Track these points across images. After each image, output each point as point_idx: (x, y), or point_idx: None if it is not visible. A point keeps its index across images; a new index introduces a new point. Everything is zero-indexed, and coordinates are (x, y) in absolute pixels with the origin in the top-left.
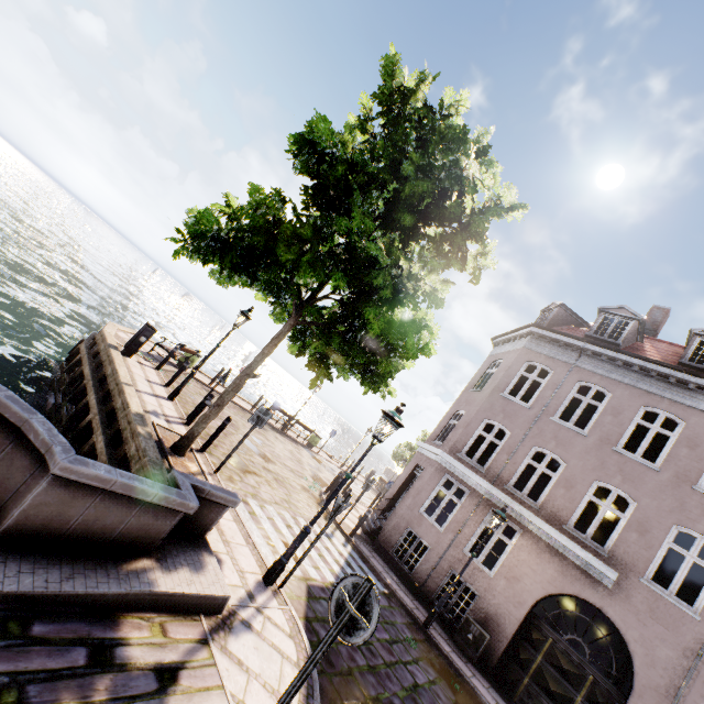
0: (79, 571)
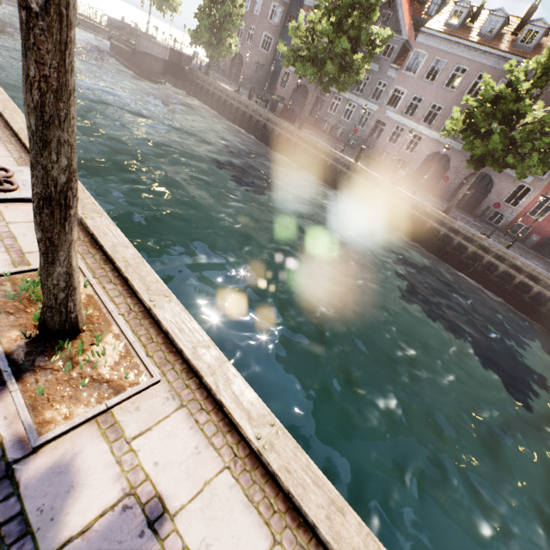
0: None
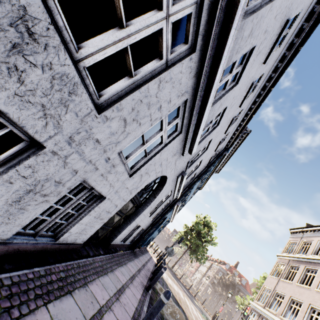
0: None
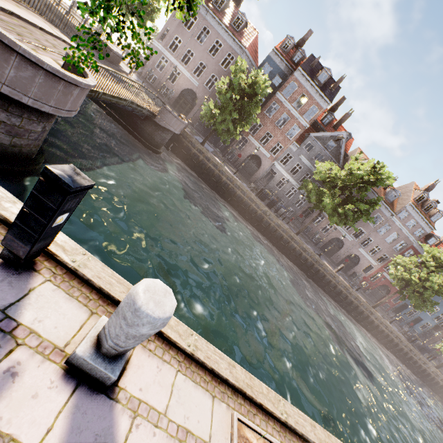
0: (116, 66)
